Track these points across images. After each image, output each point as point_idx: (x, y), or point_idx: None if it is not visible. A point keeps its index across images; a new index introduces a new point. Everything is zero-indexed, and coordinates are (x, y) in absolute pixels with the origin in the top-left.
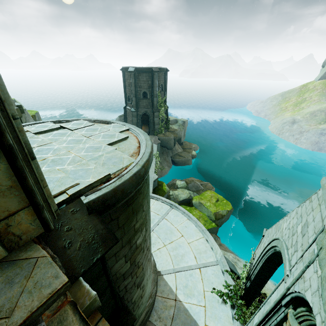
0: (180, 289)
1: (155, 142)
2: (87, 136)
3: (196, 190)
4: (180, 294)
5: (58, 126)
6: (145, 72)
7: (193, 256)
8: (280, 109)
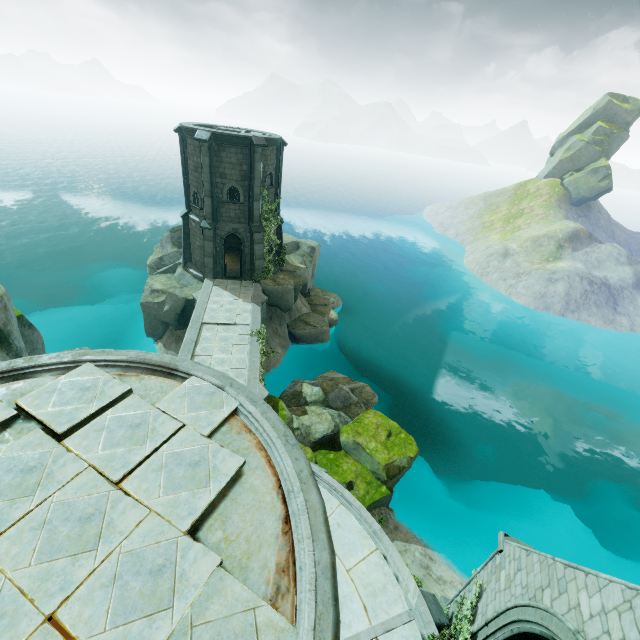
0: None
1: (257, 300)
2: (114, 480)
3: (344, 406)
4: None
5: (10, 413)
6: (235, 145)
7: (360, 607)
8: (482, 226)
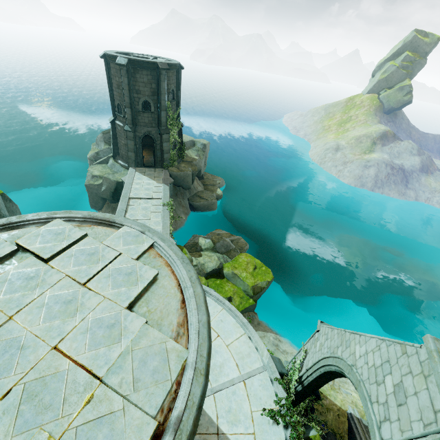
0: (222, 416)
1: (166, 182)
2: (82, 283)
3: (226, 251)
4: (222, 423)
5: (13, 248)
6: (146, 68)
7: (234, 365)
8: (322, 128)
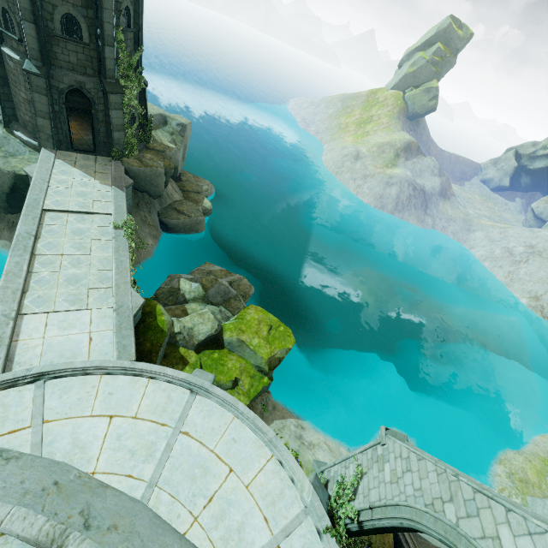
0: None
1: (119, 184)
2: None
3: (224, 301)
4: None
5: None
6: None
7: (261, 520)
8: (338, 126)
